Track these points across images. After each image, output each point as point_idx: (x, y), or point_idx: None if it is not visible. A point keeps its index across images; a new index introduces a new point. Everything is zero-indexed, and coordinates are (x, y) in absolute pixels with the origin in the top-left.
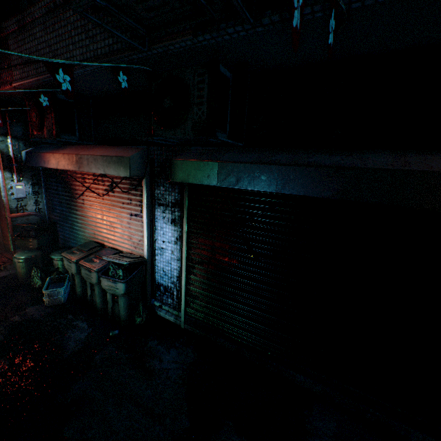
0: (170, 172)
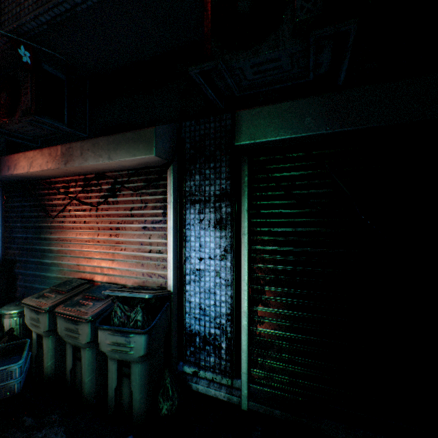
0: (233, 129)
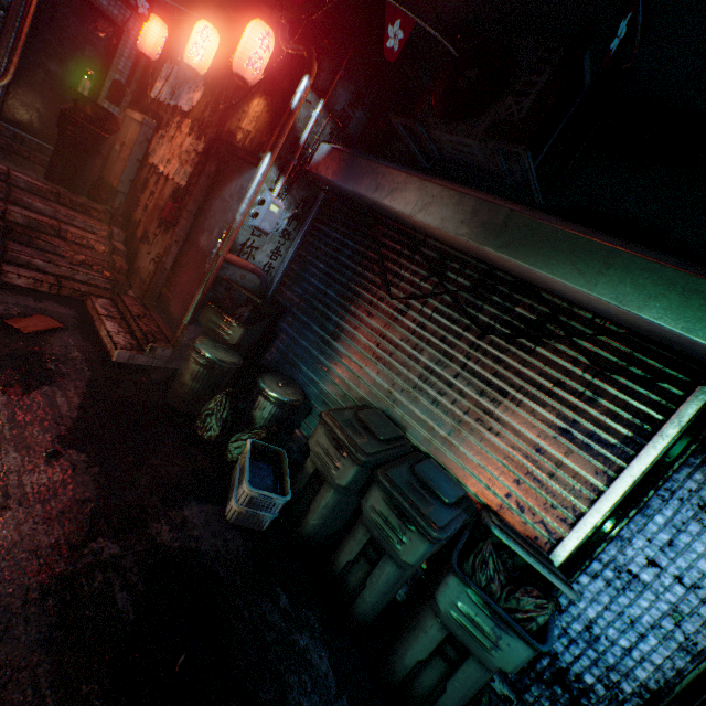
0: None
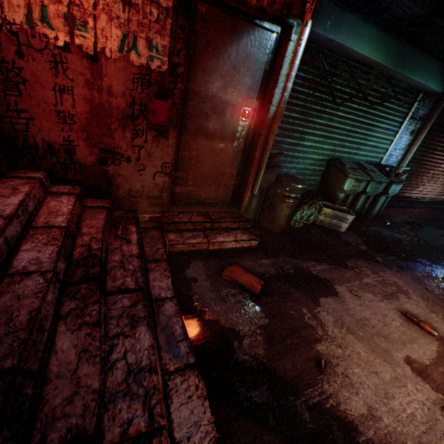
0: None
